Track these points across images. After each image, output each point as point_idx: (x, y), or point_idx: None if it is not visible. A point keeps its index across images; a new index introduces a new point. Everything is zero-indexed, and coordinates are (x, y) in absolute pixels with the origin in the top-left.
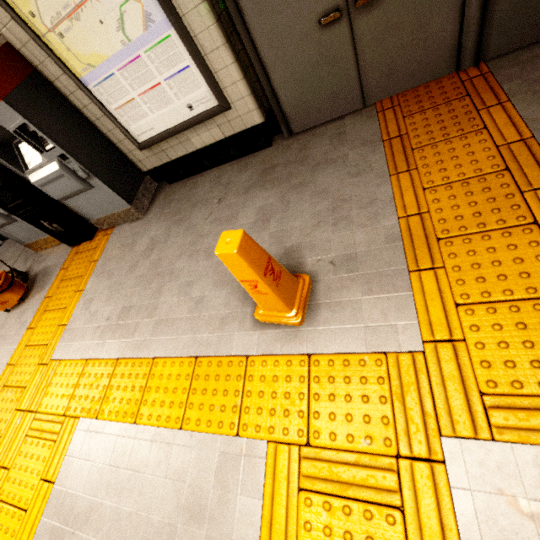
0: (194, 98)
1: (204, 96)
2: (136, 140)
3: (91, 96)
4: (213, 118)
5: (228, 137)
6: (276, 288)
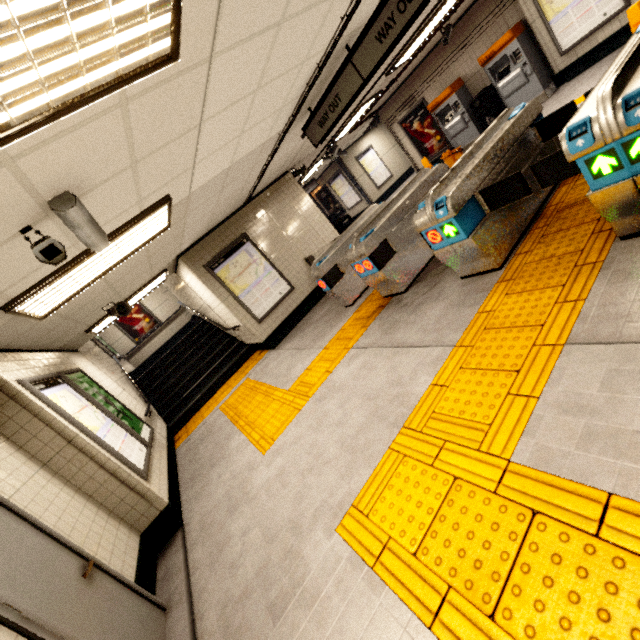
0: (609, 8)
1: (615, 4)
2: (561, 50)
3: (550, 30)
4: (617, 17)
5: (623, 27)
6: None
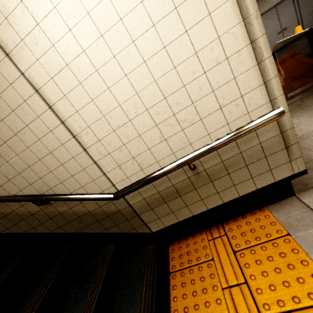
0: None
1: None
2: None
3: None
4: None
5: None
6: None
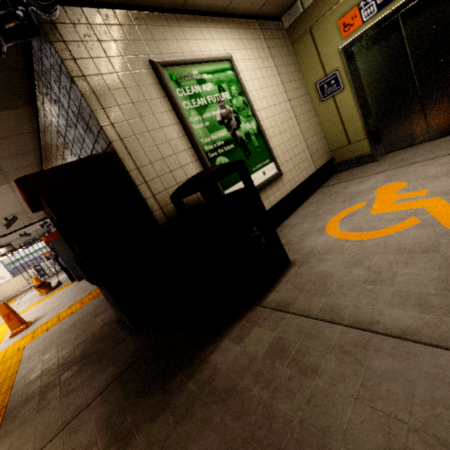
0: None
1: None
2: None
3: None
4: None
5: None
6: (7, 322)
